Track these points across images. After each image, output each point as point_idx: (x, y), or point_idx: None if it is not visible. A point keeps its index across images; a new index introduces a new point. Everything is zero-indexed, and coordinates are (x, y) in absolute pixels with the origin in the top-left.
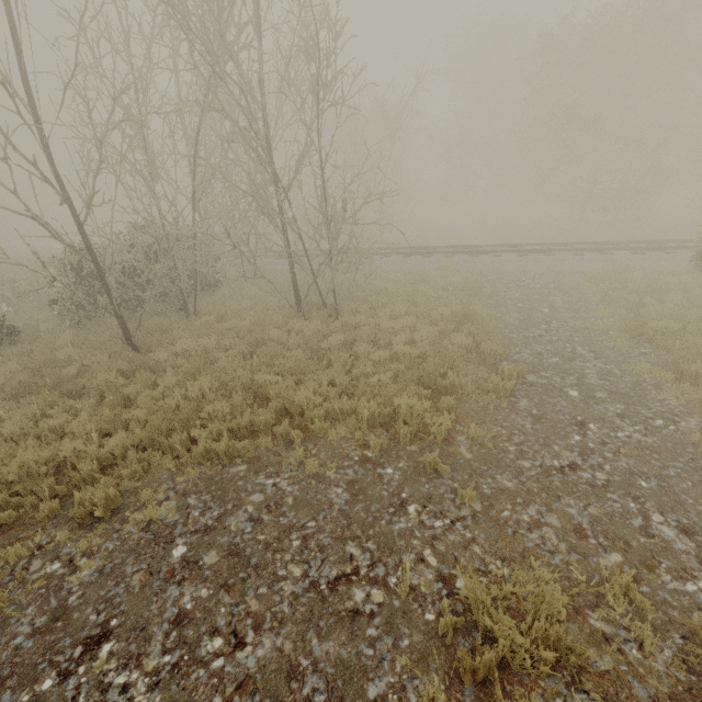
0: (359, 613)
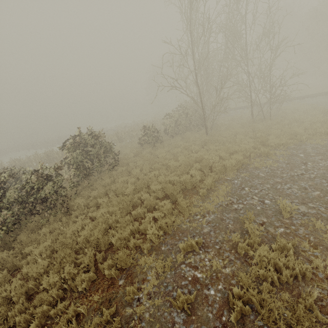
0: None
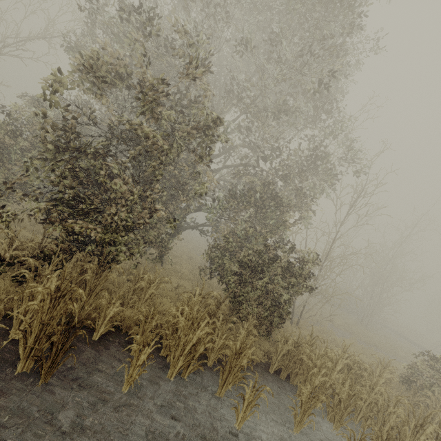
0: None
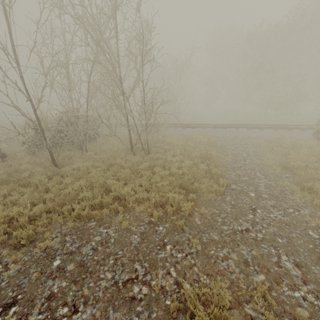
0: (134, 299)
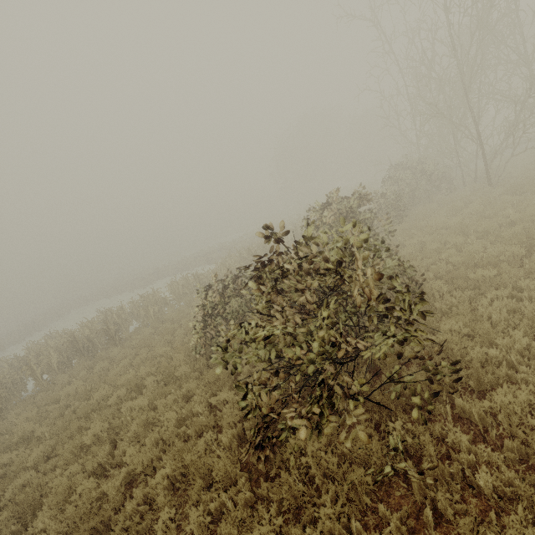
0: None
